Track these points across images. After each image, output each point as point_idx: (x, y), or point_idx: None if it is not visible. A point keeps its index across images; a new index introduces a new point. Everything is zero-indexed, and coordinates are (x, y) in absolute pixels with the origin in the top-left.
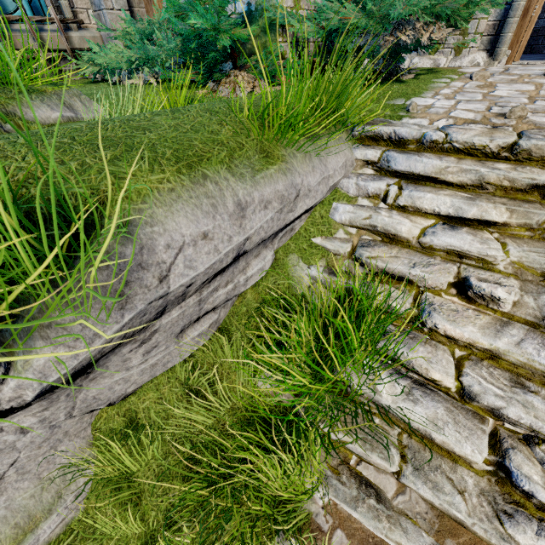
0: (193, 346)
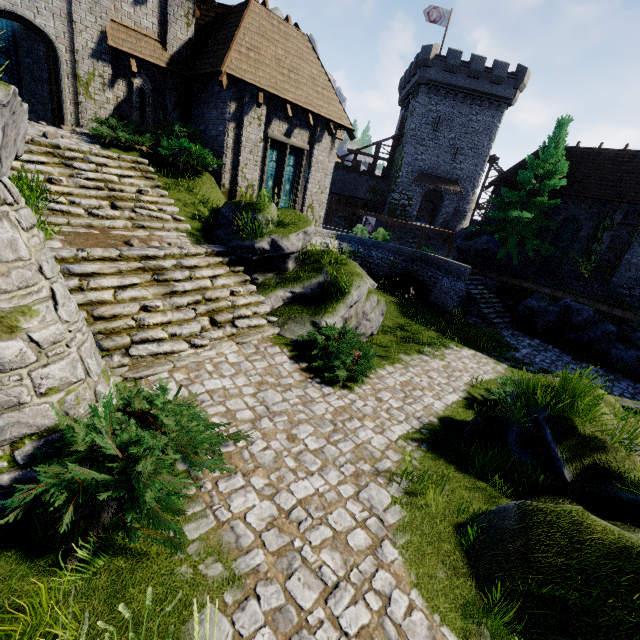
0: None
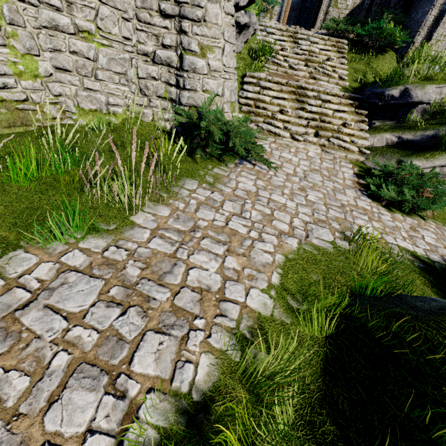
0: (241, 48)
